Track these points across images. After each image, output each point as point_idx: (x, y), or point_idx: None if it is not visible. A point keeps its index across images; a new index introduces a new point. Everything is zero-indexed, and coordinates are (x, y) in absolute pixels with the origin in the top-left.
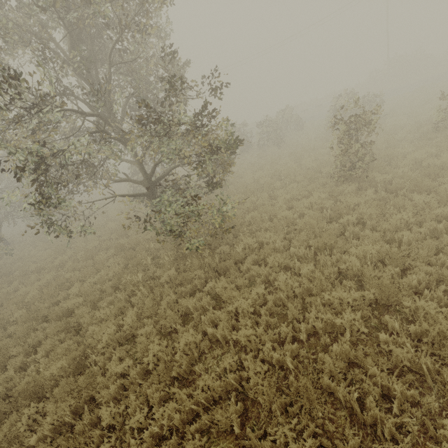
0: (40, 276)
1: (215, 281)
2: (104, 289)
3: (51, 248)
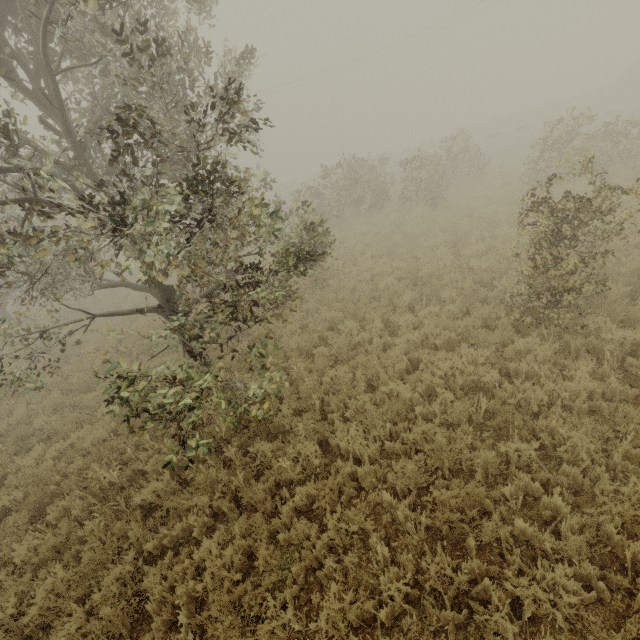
0: (17, 404)
1: (231, 521)
2: (69, 472)
3: (57, 348)
